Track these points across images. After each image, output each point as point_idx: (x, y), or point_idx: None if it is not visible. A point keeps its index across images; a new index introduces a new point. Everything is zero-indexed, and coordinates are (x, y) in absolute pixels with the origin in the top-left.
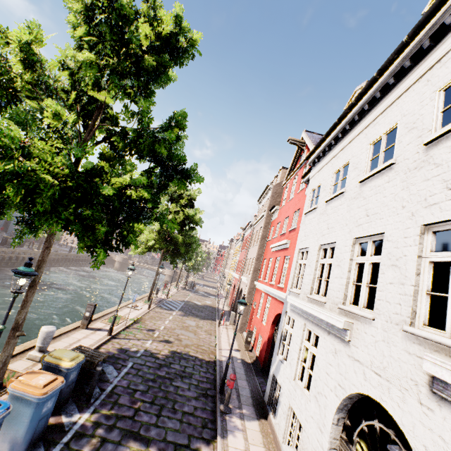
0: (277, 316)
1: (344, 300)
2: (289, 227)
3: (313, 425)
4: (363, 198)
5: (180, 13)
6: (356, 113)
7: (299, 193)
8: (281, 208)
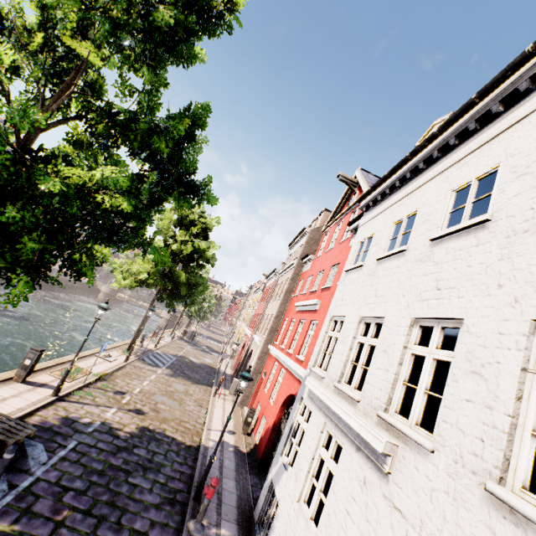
0: (289, 397)
1: (387, 405)
2: (323, 285)
3: None
4: (433, 263)
5: None
6: (437, 147)
7: (341, 243)
8: (316, 259)
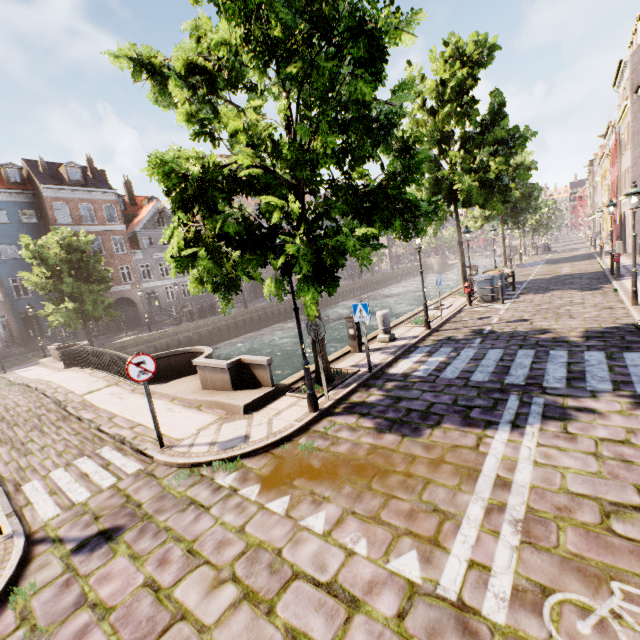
0: None
1: None
2: None
3: None
4: None
5: (477, 38)
6: None
7: None
8: None
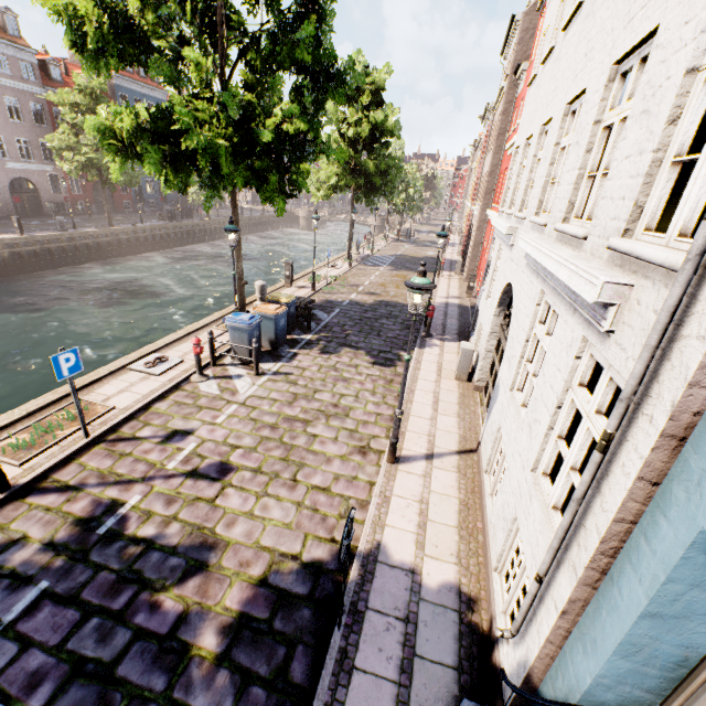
0: None
1: (521, 207)
2: None
3: (486, 325)
4: (559, 61)
5: None
6: None
7: None
8: (528, 68)
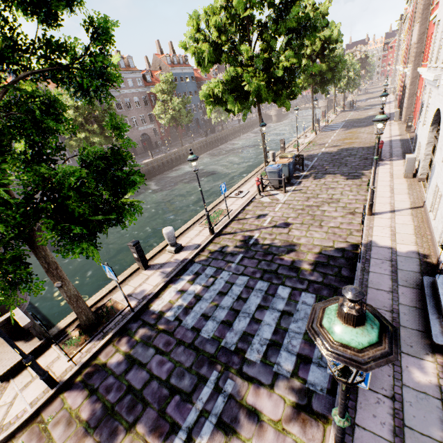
0: None
1: (442, 61)
2: None
3: (424, 140)
4: None
5: None
6: None
7: None
8: None
